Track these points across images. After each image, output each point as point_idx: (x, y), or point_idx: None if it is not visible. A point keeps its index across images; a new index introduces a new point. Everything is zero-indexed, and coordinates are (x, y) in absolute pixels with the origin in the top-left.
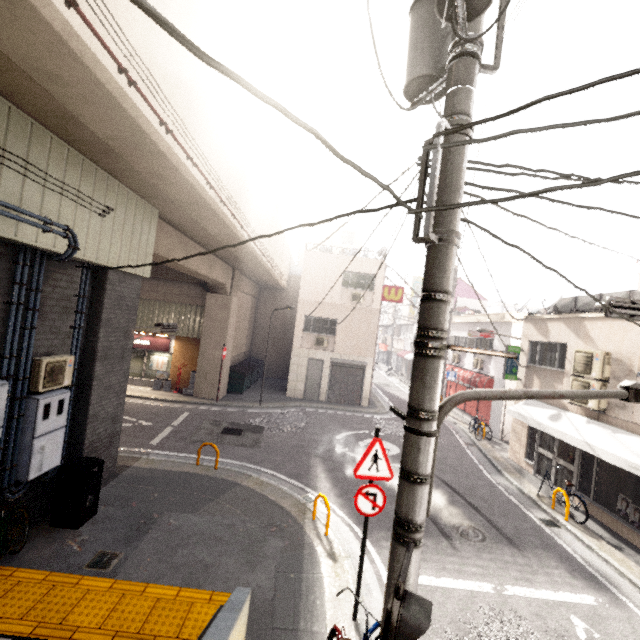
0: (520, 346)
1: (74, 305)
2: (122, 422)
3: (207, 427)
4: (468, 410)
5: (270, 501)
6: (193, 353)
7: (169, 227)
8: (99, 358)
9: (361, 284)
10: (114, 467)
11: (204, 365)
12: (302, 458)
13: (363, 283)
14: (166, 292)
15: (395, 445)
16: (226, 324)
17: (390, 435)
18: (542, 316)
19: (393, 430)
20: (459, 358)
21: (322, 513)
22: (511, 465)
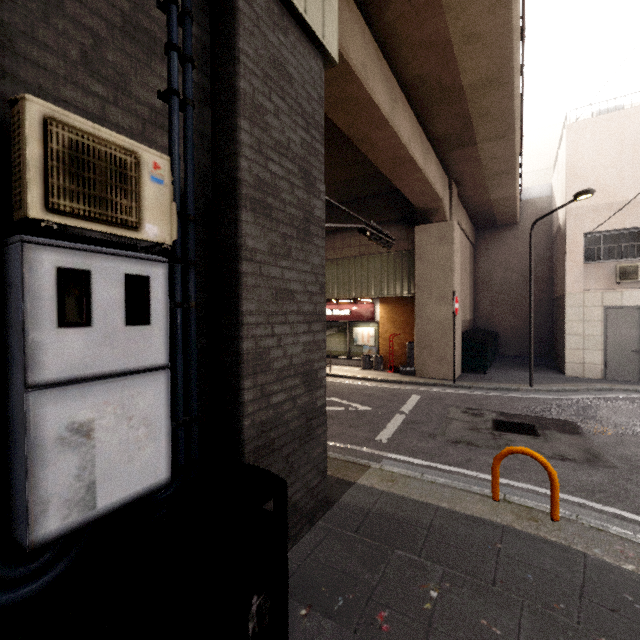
0: None
1: (164, 39)
2: (331, 405)
3: (460, 417)
4: None
5: None
6: (405, 318)
7: (359, 16)
8: (247, 203)
9: None
10: (322, 486)
11: (425, 330)
12: None
13: None
14: (360, 243)
15: None
16: (450, 264)
17: None
18: None
19: None
20: None
21: None
22: None
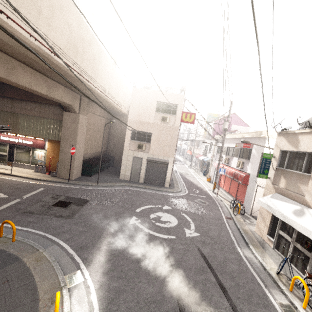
0: (272, 154)
1: None
2: None
3: (46, 200)
4: (231, 192)
5: (31, 283)
6: (59, 150)
7: None
8: None
9: (168, 110)
10: None
11: (63, 158)
12: (99, 229)
13: (169, 110)
14: (40, 111)
15: (176, 218)
16: (76, 132)
17: (175, 209)
18: (294, 131)
19: (179, 205)
20: (228, 160)
21: (76, 298)
22: (256, 238)
